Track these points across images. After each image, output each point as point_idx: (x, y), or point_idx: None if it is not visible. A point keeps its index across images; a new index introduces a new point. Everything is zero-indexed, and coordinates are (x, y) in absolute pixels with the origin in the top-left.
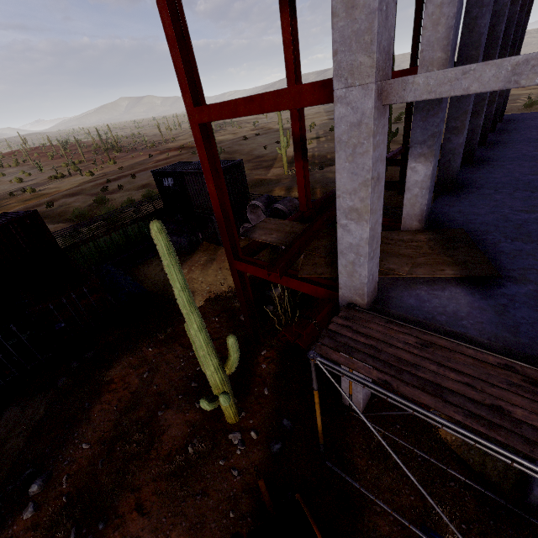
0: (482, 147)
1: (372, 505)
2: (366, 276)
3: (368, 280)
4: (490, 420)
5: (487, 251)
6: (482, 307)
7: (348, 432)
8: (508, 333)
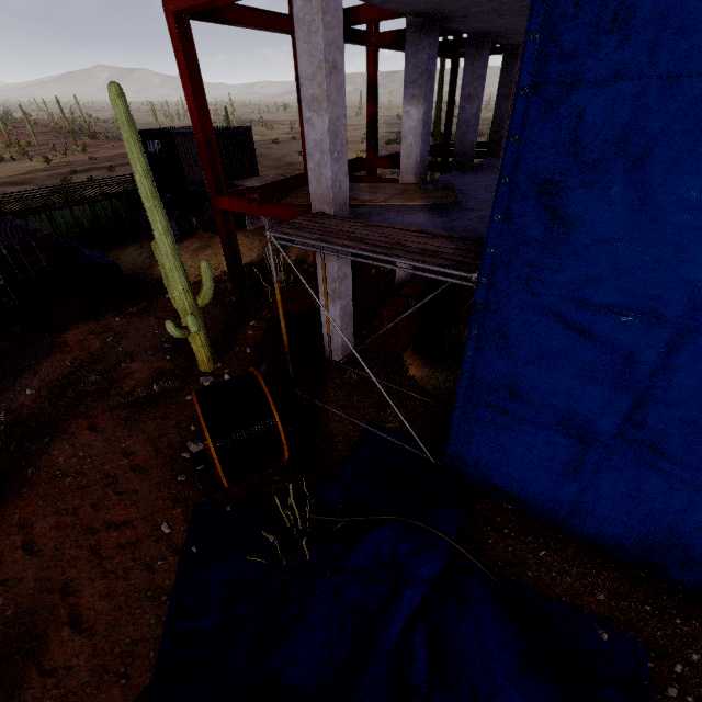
0: None
1: (332, 416)
2: (330, 178)
3: (334, 185)
4: (388, 247)
5: (465, 198)
6: (435, 221)
7: (325, 375)
8: (444, 230)
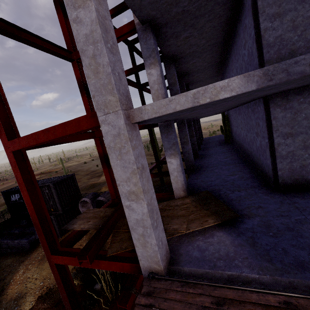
0: (200, 150)
1: None
2: (155, 244)
3: (158, 246)
4: None
5: (225, 201)
6: (241, 243)
7: None
8: (266, 262)
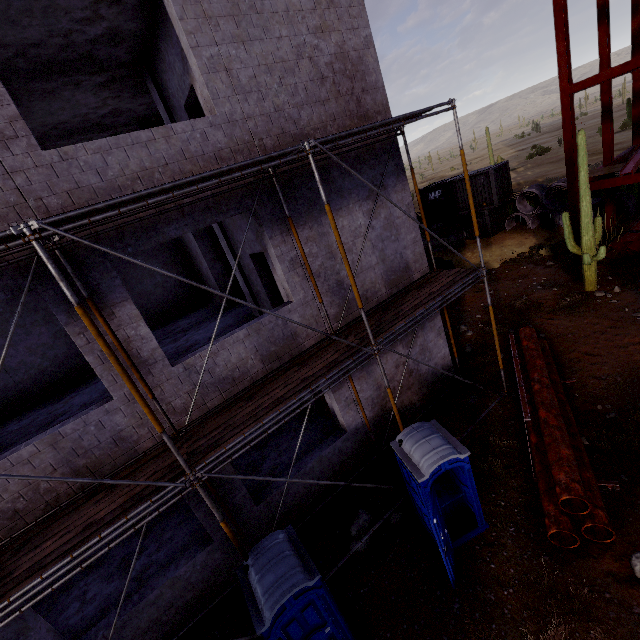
0: None
1: None
2: None
3: None
4: None
5: None
6: None
7: None
8: None
